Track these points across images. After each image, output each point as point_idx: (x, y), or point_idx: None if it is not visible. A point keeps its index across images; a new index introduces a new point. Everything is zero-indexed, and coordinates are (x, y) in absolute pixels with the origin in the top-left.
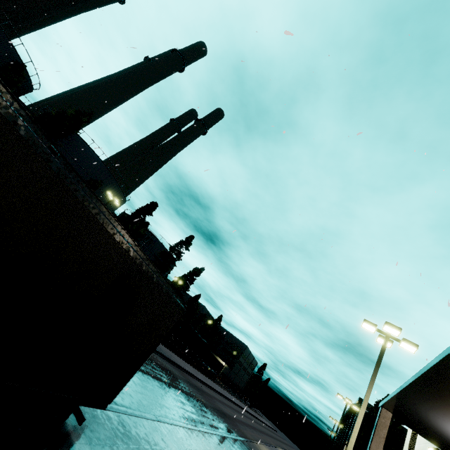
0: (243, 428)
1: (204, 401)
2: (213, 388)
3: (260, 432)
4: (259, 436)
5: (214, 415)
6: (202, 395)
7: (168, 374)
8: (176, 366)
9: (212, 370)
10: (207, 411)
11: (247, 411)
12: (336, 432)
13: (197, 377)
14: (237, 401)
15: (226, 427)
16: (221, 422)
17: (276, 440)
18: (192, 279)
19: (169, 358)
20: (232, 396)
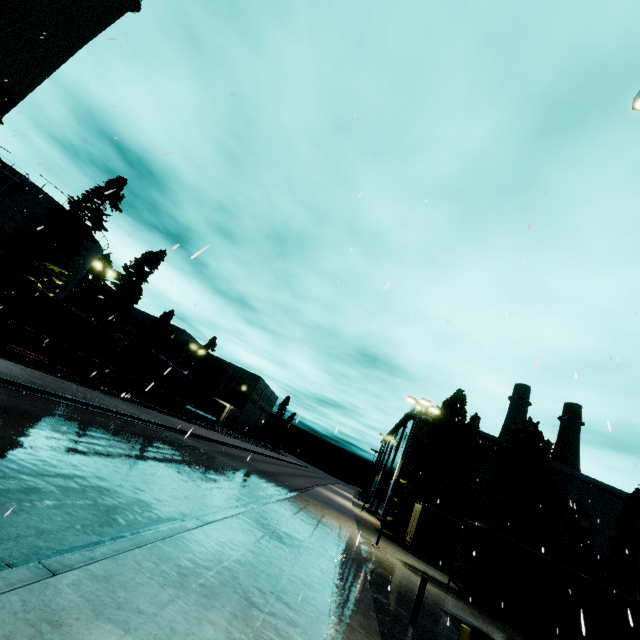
0: (263, 481)
1: (172, 460)
2: (207, 438)
3: (289, 477)
4: (289, 483)
5: (193, 480)
6: (171, 451)
7: (44, 426)
8: (109, 414)
9: (207, 415)
10: (171, 479)
11: (268, 456)
12: (408, 448)
13: (171, 427)
14: (253, 448)
15: (224, 493)
16: (213, 488)
17: (310, 478)
18: (142, 273)
19: (86, 401)
20: (245, 443)
